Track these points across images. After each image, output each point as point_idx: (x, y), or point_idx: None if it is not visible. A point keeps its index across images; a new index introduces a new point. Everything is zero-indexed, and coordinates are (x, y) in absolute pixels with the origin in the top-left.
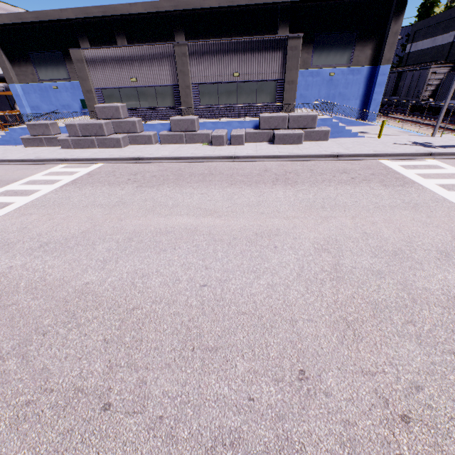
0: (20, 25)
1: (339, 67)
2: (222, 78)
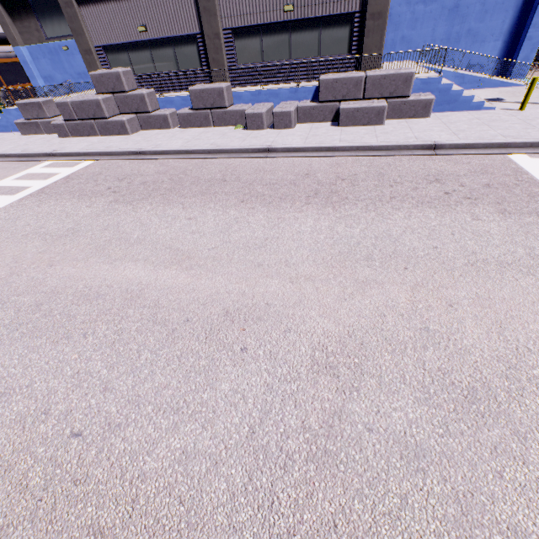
0: None
1: None
2: (267, 16)
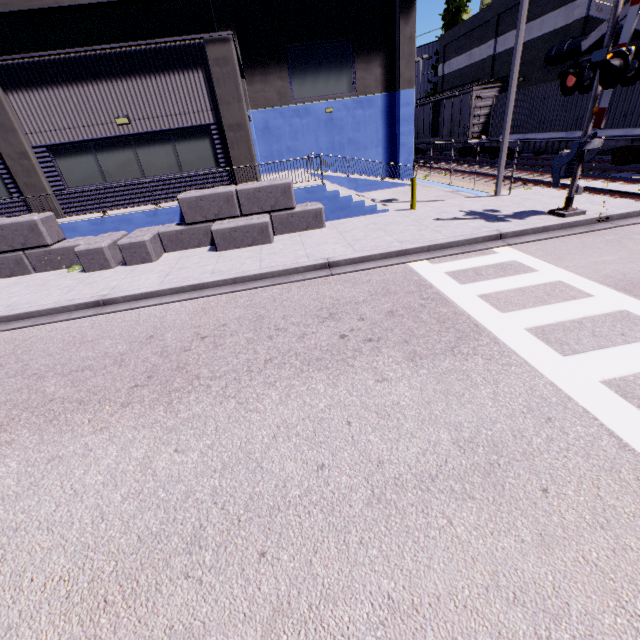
0: None
1: (338, 98)
2: (96, 130)
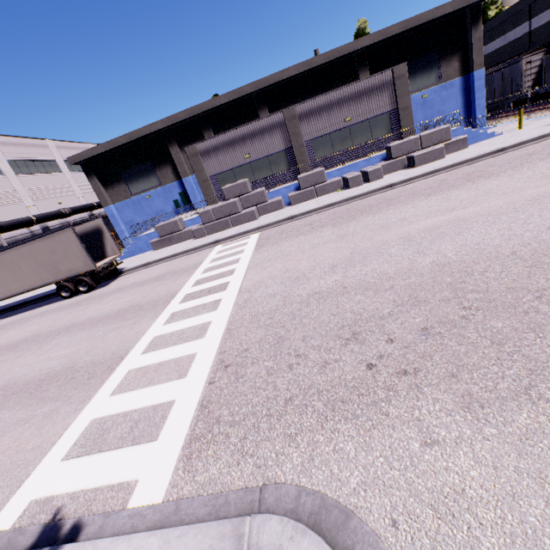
0: (112, 150)
1: (429, 87)
2: (334, 127)
